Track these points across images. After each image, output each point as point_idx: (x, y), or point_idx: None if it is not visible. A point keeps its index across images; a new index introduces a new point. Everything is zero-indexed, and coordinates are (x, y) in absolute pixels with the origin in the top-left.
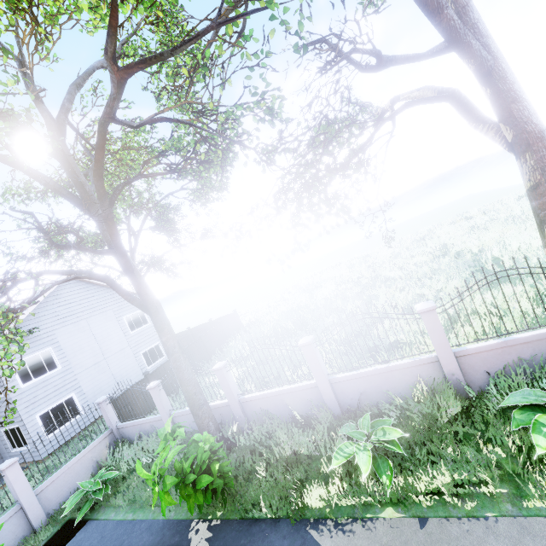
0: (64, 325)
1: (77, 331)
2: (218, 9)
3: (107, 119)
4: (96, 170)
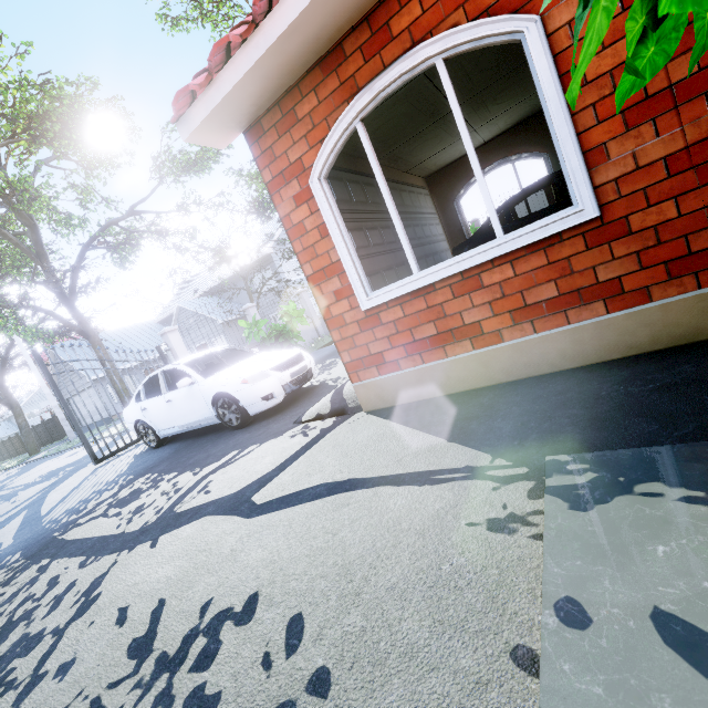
0: None
1: None
2: None
3: None
4: None
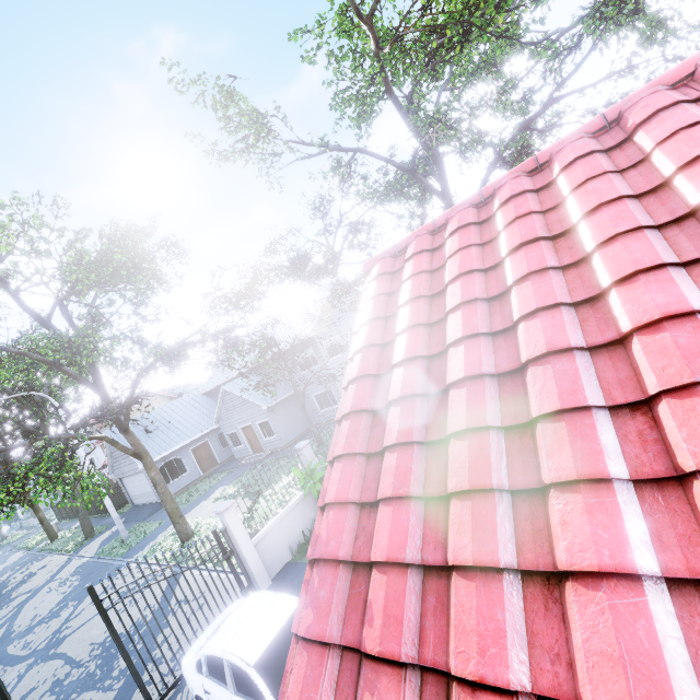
0: (341, 319)
1: (348, 326)
2: (629, 59)
3: (524, 128)
4: (495, 163)
